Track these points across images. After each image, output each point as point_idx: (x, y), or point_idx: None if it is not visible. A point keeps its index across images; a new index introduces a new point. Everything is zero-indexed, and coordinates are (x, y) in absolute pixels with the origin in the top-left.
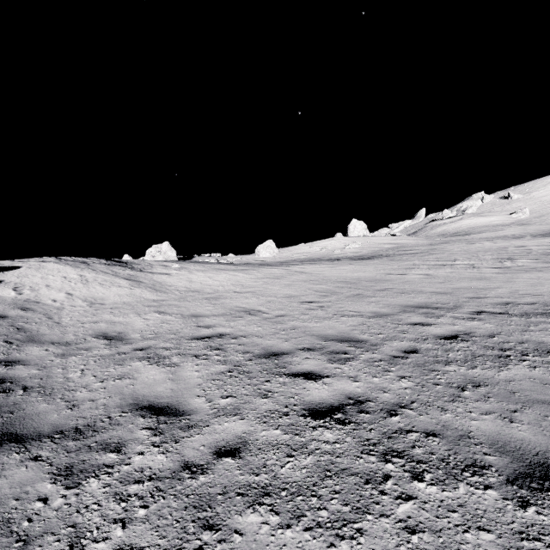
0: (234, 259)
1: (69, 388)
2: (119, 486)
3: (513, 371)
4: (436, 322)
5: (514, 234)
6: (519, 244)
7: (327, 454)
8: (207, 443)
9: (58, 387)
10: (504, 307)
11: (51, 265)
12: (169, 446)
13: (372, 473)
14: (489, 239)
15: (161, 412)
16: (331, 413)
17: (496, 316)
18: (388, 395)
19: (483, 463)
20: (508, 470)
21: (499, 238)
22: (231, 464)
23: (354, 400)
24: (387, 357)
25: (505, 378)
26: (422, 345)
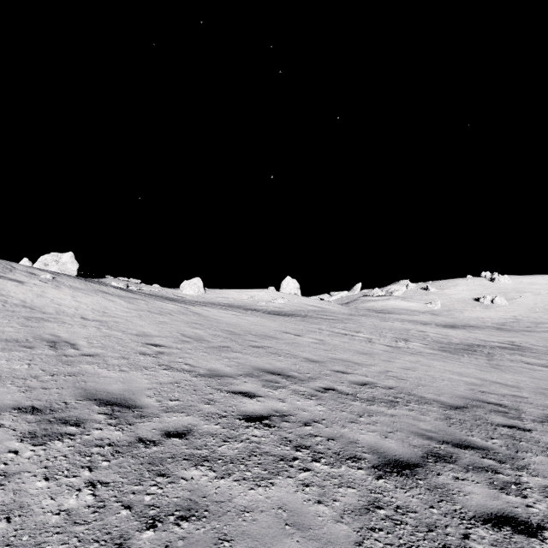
0: (151, 288)
1: None
2: None
3: (272, 490)
4: (266, 394)
5: (424, 320)
6: (421, 329)
7: None
8: None
9: None
10: (359, 387)
11: None
12: None
13: None
14: (402, 320)
15: None
16: None
17: (340, 397)
18: None
19: None
20: None
21: (411, 321)
22: None
23: None
24: (127, 440)
25: (246, 504)
26: (207, 424)
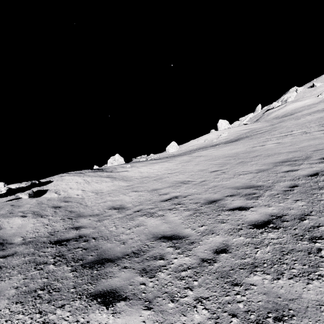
0: (155, 156)
1: (114, 235)
2: (176, 274)
3: None
4: (299, 168)
5: (323, 108)
6: None
7: (277, 244)
8: (207, 249)
9: (109, 235)
10: None
11: (67, 177)
12: (188, 253)
13: (309, 249)
14: (308, 114)
15: (171, 238)
16: (266, 225)
17: None
18: (293, 211)
19: None
20: None
21: (315, 112)
22: (227, 256)
23: (275, 216)
24: (281, 192)
25: None
26: (298, 181)
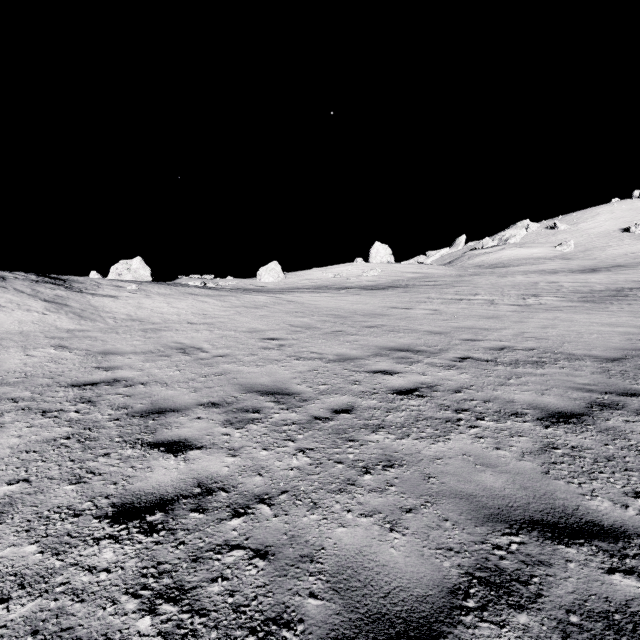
0: (228, 282)
1: None
2: None
3: (450, 443)
4: (404, 370)
5: (553, 268)
6: (552, 280)
7: (70, 594)
8: None
9: None
10: (497, 352)
11: None
12: None
13: (101, 639)
14: (525, 273)
15: None
16: (148, 512)
17: (480, 364)
18: (258, 480)
19: (294, 615)
20: (321, 630)
21: (536, 272)
22: None
23: (204, 487)
24: (305, 419)
25: (434, 454)
26: (364, 401)
